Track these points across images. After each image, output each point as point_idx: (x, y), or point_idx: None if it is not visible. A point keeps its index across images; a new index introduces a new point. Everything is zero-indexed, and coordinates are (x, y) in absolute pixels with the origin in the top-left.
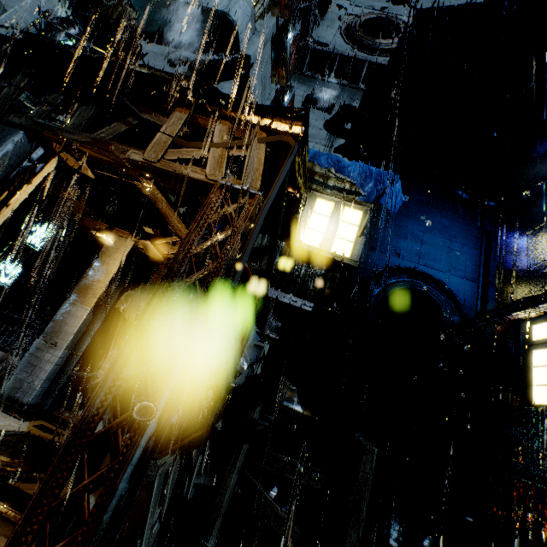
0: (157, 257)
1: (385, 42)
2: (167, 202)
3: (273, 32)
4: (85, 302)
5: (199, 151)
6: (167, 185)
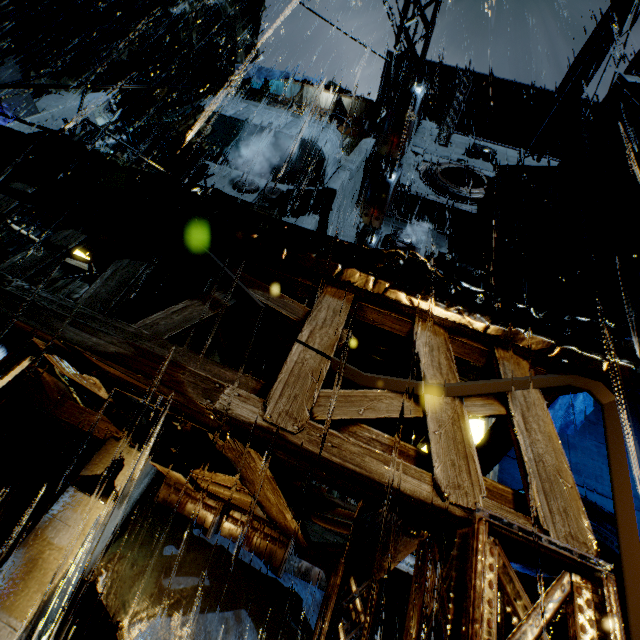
0: (184, 485)
1: (471, 191)
2: (270, 476)
3: (358, 169)
4: (17, 608)
5: (393, 398)
6: (297, 461)
